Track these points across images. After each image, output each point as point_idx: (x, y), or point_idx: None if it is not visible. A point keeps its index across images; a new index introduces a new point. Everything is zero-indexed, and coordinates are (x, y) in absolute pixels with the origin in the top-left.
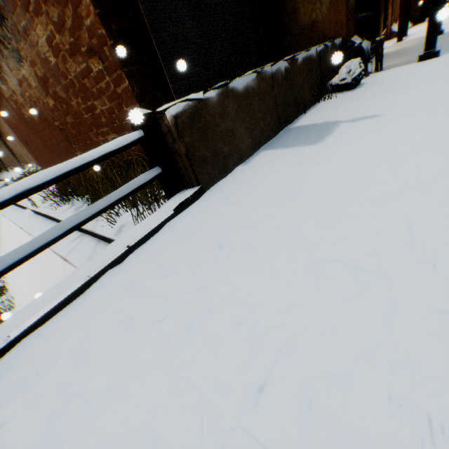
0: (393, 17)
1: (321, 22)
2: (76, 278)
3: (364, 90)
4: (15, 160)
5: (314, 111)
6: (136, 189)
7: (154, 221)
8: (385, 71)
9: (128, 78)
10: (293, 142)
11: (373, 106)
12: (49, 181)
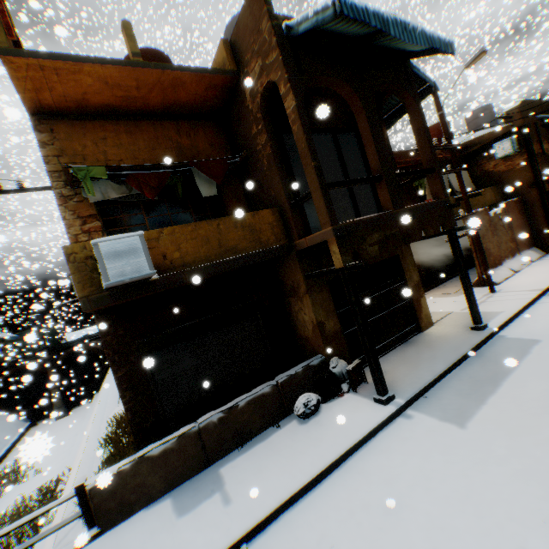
0: (487, 263)
1: (310, 338)
2: None
3: (297, 433)
4: None
5: (250, 445)
6: (62, 526)
7: None
8: (352, 399)
9: (126, 410)
10: (183, 497)
11: (251, 479)
12: (14, 528)
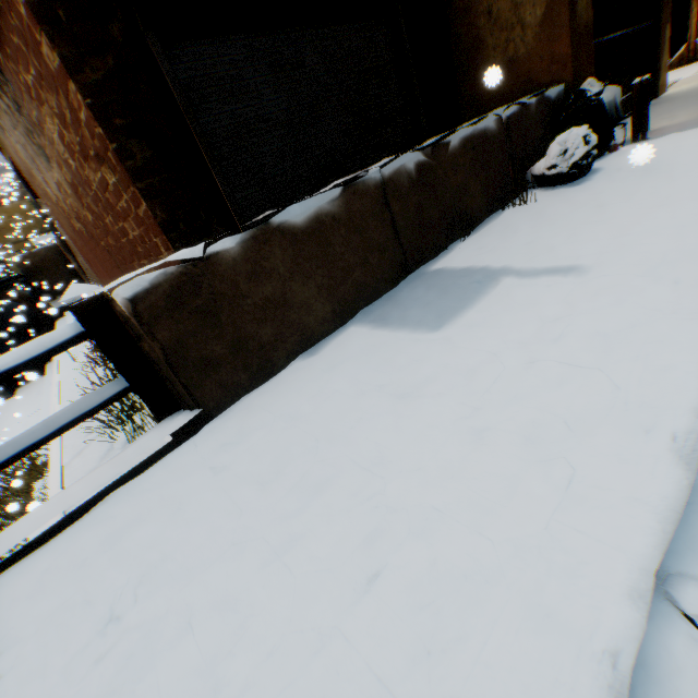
0: None
1: (525, 58)
2: None
3: (590, 189)
4: (94, 274)
5: (484, 232)
6: (71, 424)
7: (87, 489)
8: (650, 142)
9: (145, 197)
10: (406, 313)
11: (583, 238)
12: None
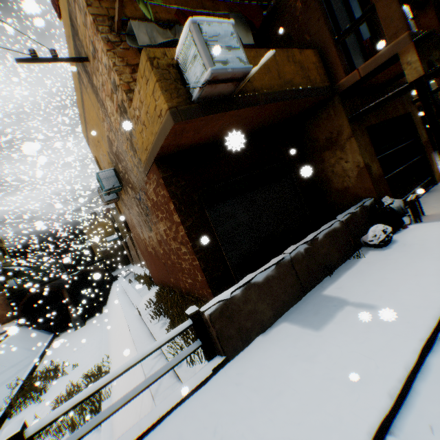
0: None
1: (352, 187)
2: (139, 426)
3: (389, 255)
4: (139, 261)
5: (339, 273)
6: (184, 358)
7: (190, 386)
8: (422, 225)
9: (198, 260)
10: (304, 318)
11: (379, 289)
12: (139, 360)
